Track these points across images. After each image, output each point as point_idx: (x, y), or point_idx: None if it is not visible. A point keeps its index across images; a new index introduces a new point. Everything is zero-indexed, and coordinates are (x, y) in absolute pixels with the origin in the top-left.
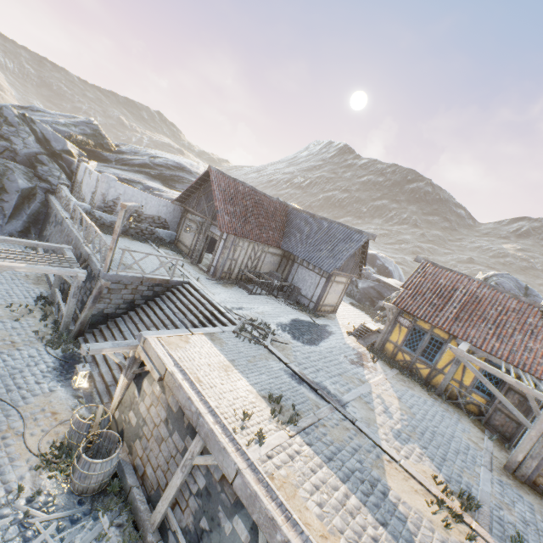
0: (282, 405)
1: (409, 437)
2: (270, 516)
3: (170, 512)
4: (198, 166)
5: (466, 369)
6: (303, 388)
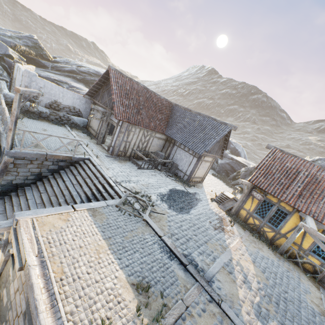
0: (151, 292)
1: (268, 312)
2: None
3: None
4: None
5: (305, 236)
6: (173, 264)
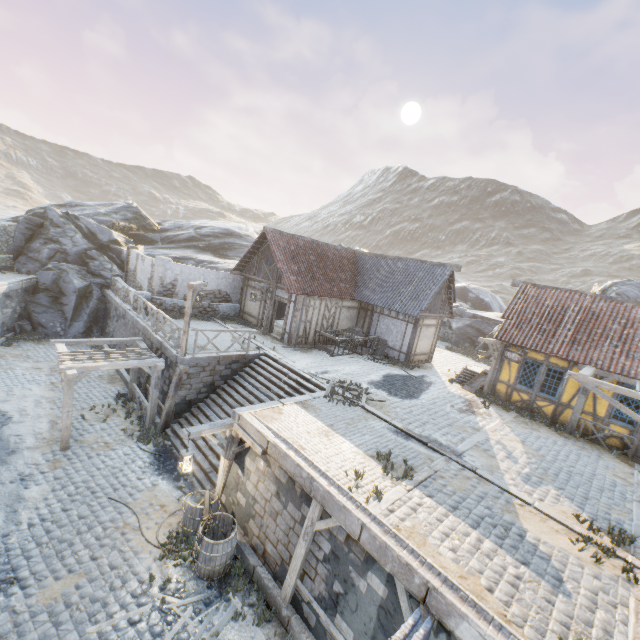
0: (393, 462)
1: (540, 480)
2: (404, 562)
3: (299, 584)
4: (246, 228)
5: (596, 398)
6: (411, 443)
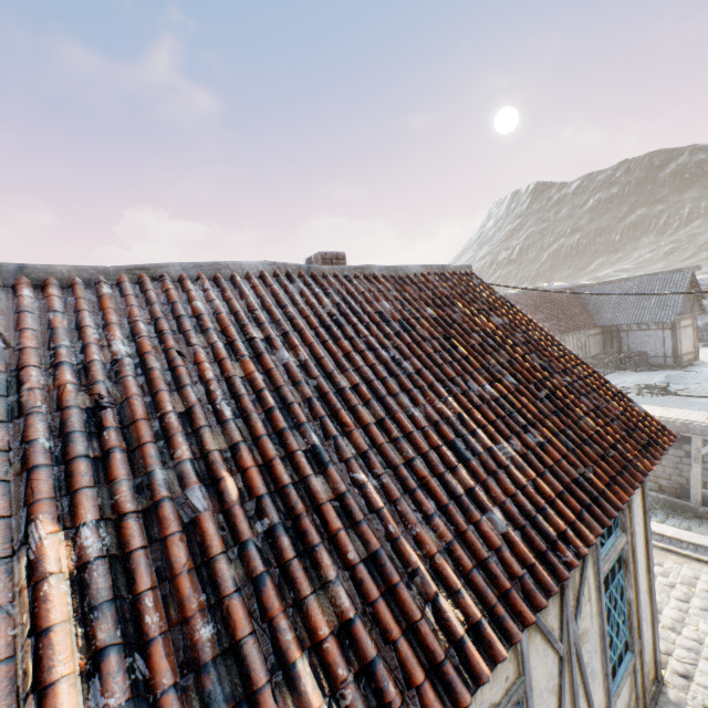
0: None
1: None
2: None
3: (704, 490)
4: None
5: None
6: None
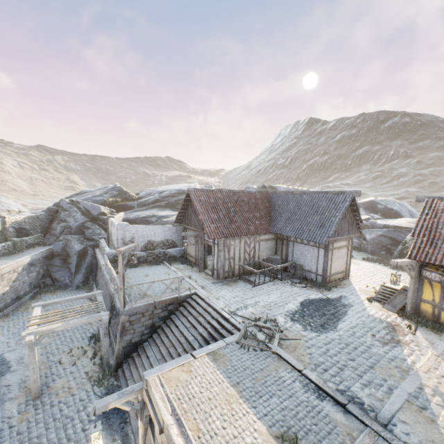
0: None
1: None
2: None
3: None
4: (194, 186)
5: None
6: (326, 405)
